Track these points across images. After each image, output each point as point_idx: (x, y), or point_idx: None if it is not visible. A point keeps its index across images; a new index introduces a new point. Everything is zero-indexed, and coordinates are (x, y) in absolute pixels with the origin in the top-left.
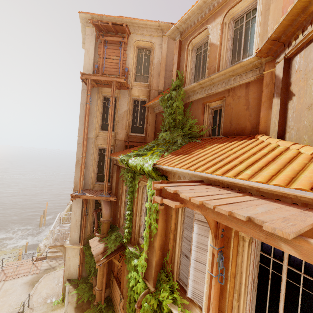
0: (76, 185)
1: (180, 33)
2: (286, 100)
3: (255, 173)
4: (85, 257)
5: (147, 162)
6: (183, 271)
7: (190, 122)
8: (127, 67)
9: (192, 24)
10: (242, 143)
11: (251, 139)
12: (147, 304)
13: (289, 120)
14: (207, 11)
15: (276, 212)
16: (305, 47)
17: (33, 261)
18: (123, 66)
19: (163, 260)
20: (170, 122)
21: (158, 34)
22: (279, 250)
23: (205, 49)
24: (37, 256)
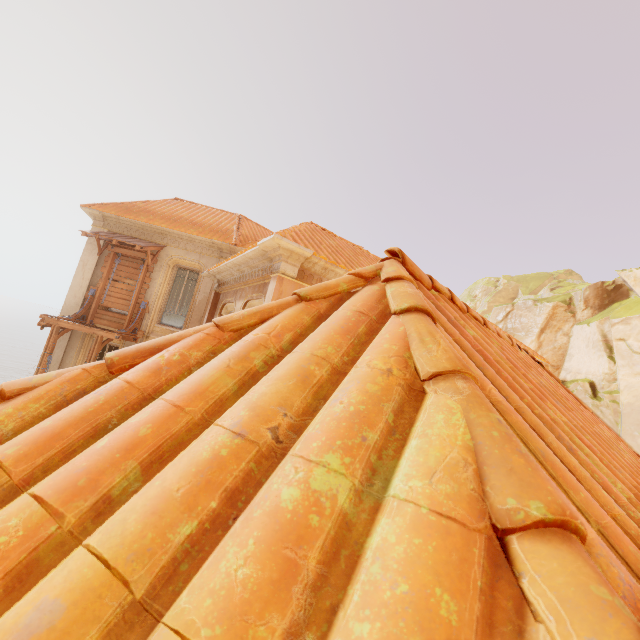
0: None
1: (219, 281)
2: None
3: None
4: None
5: None
6: None
7: None
8: (147, 301)
9: (227, 282)
10: None
11: None
12: None
13: None
14: (236, 279)
15: None
16: None
17: None
18: (140, 298)
19: None
20: None
21: (212, 254)
22: None
23: None
24: None
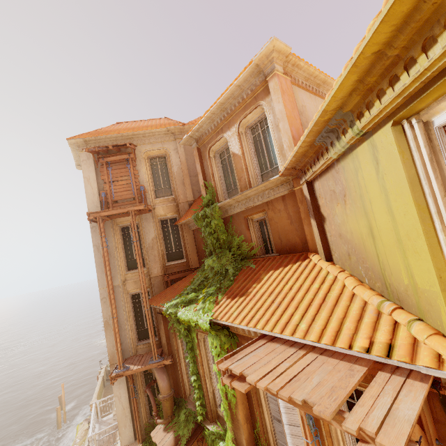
0: (111, 357)
1: (196, 140)
2: (321, 222)
3: (309, 327)
4: None
5: (201, 317)
6: (280, 440)
7: (236, 240)
8: (143, 185)
9: (207, 132)
10: (296, 269)
11: (304, 259)
12: None
13: (330, 242)
14: (219, 120)
15: (328, 380)
16: (319, 177)
17: None
18: (137, 185)
19: (254, 433)
20: (213, 242)
21: (169, 139)
22: (359, 392)
23: (229, 155)
24: None
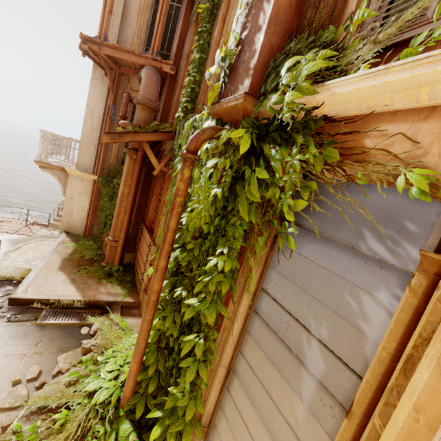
0: None
1: None
2: None
3: None
4: (100, 200)
5: None
6: None
7: None
8: None
9: None
10: None
11: None
12: (214, 171)
13: None
14: None
15: None
16: None
17: (28, 224)
18: None
19: (296, 23)
20: None
21: None
22: None
23: None
24: (35, 216)
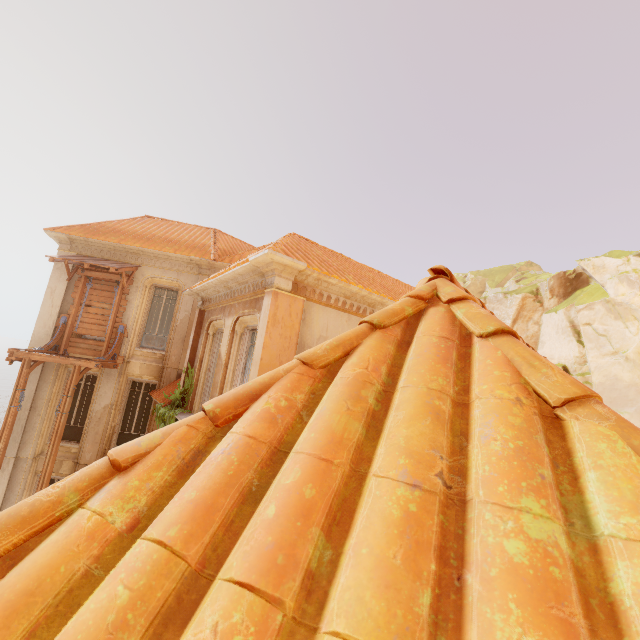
0: None
1: (203, 299)
2: None
3: None
4: None
5: None
6: None
7: None
8: (125, 325)
9: (212, 299)
10: None
11: None
12: None
13: None
14: (223, 295)
15: None
16: None
17: None
18: (117, 322)
19: None
20: None
21: (191, 271)
22: None
23: None
24: None
